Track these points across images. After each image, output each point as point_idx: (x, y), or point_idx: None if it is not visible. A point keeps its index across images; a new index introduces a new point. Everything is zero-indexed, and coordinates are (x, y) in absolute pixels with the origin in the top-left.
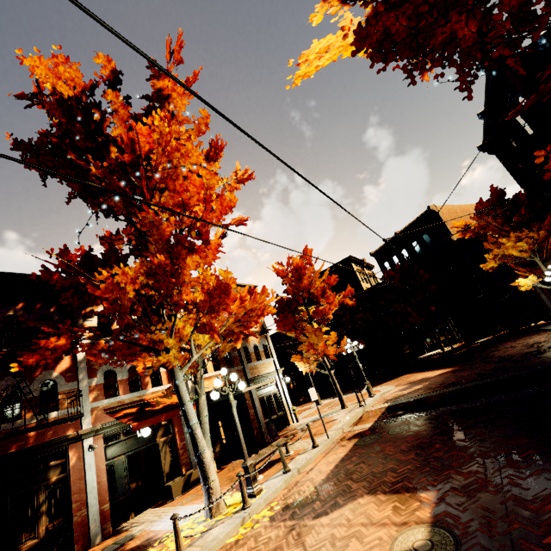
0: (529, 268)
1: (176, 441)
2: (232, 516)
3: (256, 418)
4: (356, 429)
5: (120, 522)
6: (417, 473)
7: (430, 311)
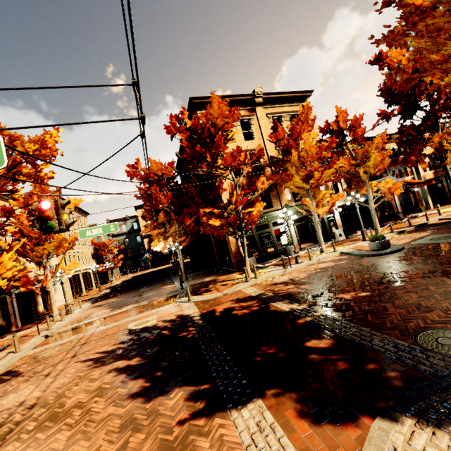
0: None
1: (416, 196)
2: None
3: (449, 193)
4: None
5: (403, 216)
6: None
7: None
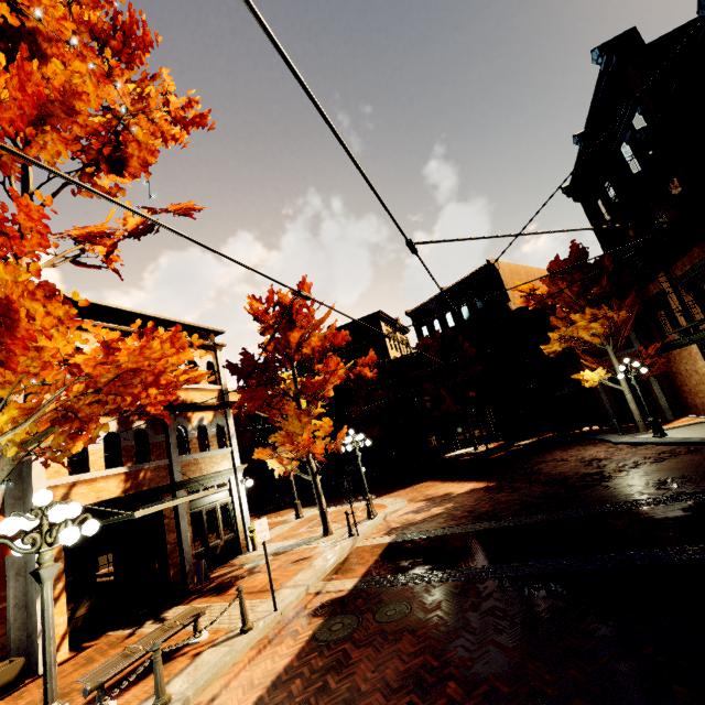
0: (596, 358)
1: None
2: None
3: (179, 549)
4: (329, 589)
5: None
6: None
7: (469, 397)
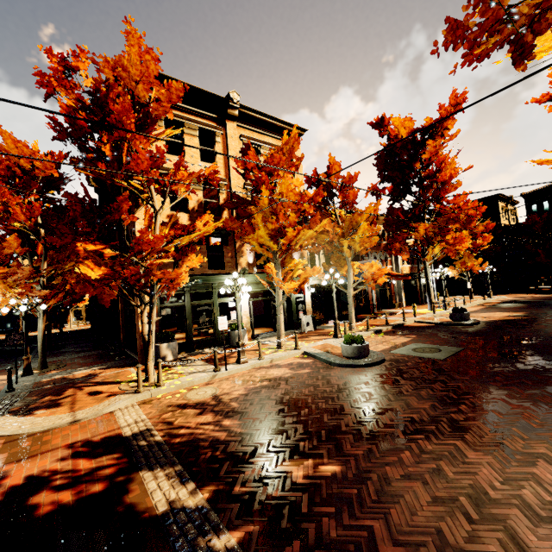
0: None
1: (391, 290)
2: (441, 311)
3: (420, 292)
4: (485, 304)
5: (377, 310)
6: (519, 311)
7: None
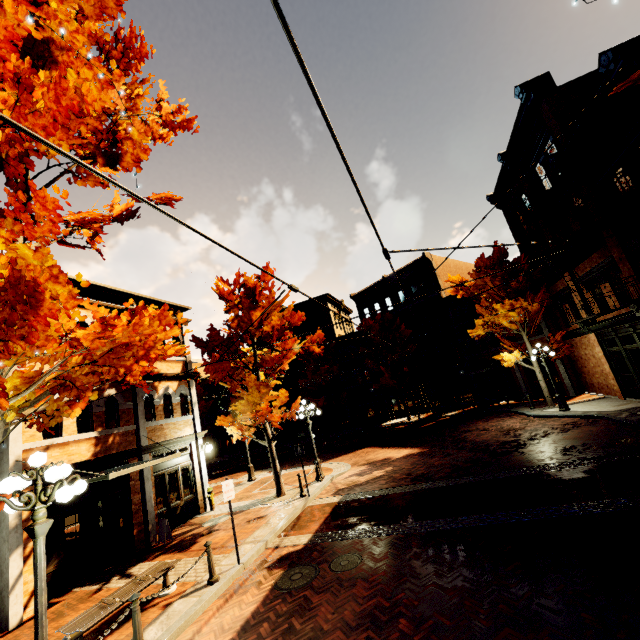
0: (513, 342)
1: None
2: None
3: (143, 509)
4: (287, 544)
5: None
6: None
7: (404, 373)
